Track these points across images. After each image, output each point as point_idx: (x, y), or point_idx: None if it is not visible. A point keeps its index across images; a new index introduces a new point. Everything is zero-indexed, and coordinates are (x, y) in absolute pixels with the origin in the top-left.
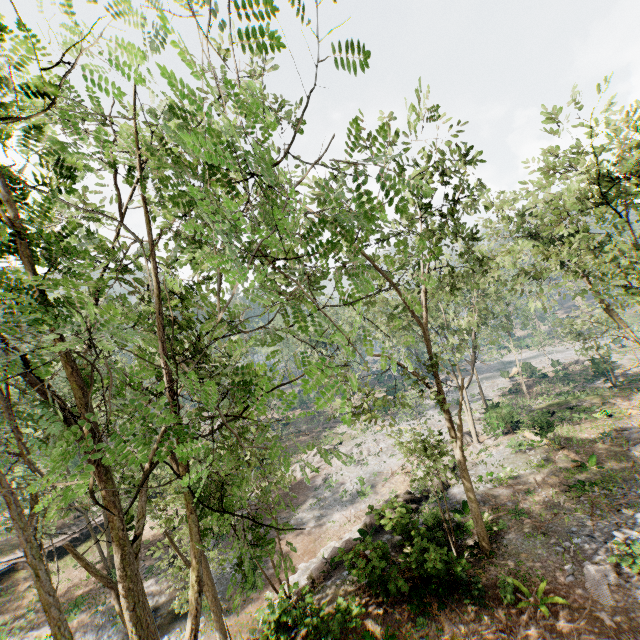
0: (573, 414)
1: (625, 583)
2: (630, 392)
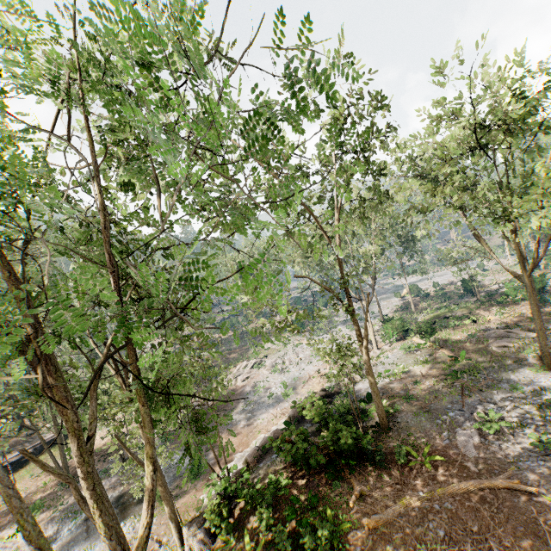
0: (449, 322)
1: (485, 441)
2: (490, 303)
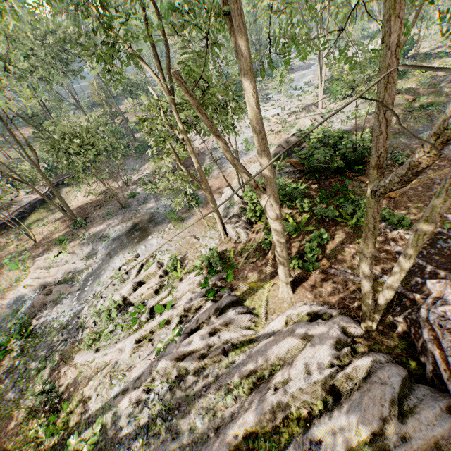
0: None
1: None
2: (430, 60)
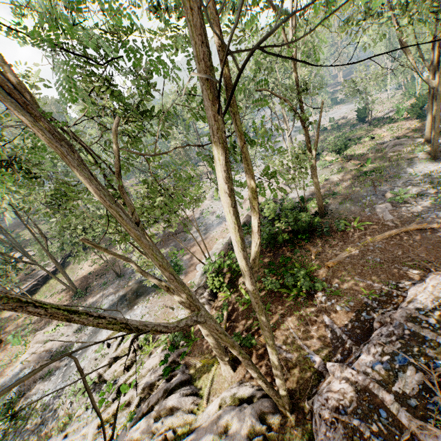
0: (351, 142)
1: (396, 208)
2: (381, 125)
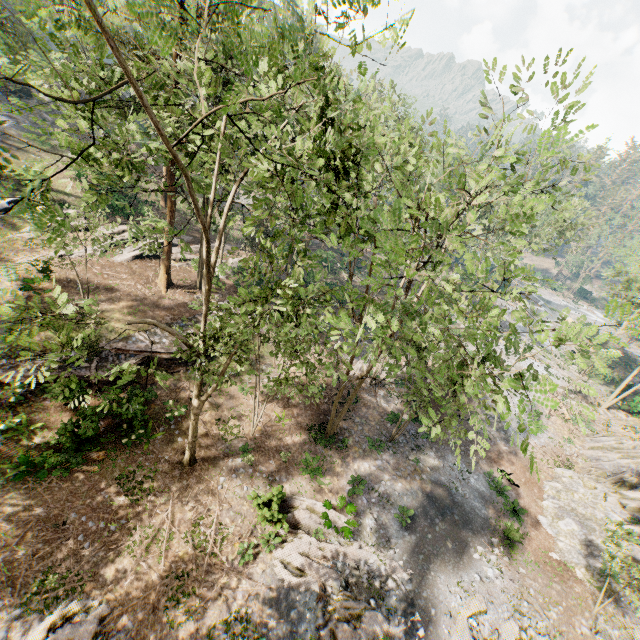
0: None
1: None
2: None
